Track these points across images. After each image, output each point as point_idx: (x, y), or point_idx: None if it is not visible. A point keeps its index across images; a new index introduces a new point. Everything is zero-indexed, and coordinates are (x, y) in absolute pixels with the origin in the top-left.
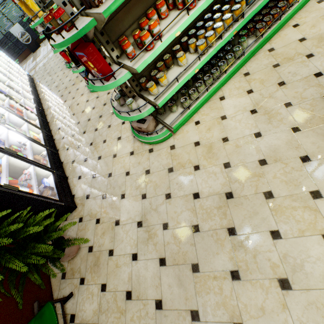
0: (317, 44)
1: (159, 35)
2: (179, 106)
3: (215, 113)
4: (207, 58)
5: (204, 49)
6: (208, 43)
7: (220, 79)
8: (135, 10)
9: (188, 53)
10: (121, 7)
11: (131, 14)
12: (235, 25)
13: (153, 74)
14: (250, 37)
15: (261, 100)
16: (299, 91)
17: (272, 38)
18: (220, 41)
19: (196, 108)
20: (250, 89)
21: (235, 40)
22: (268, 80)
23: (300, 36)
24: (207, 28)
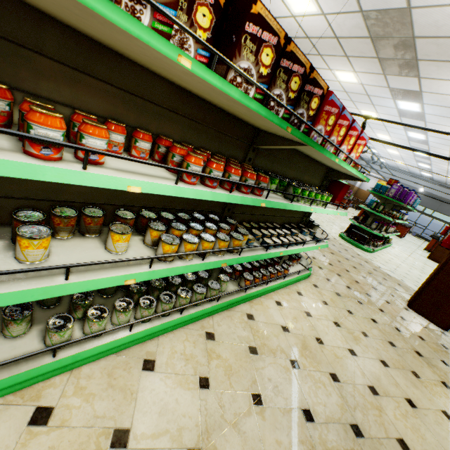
0: (301, 348)
1: (88, 151)
2: (41, 328)
3: (111, 406)
4: (166, 272)
5: (169, 253)
6: (181, 249)
7: (168, 318)
8: (91, 97)
9: (140, 239)
10: (60, 58)
11: (75, 90)
12: (228, 255)
13: (25, 216)
14: (232, 279)
15: (219, 425)
16: (283, 442)
17: (253, 300)
18: (201, 261)
19: (76, 361)
20: (207, 376)
21: (213, 270)
22: (238, 374)
23: (284, 321)
24: (191, 228)
